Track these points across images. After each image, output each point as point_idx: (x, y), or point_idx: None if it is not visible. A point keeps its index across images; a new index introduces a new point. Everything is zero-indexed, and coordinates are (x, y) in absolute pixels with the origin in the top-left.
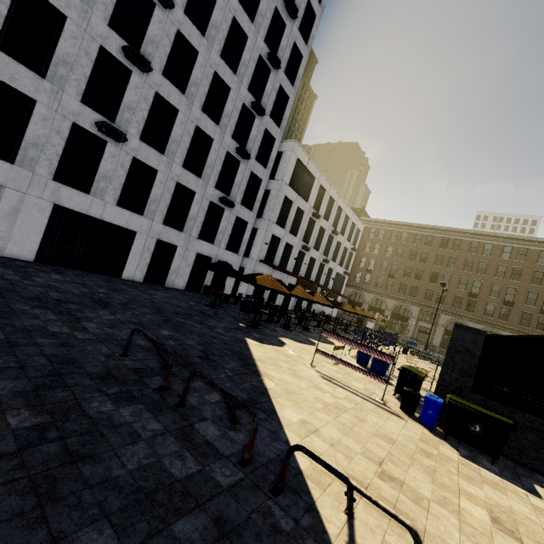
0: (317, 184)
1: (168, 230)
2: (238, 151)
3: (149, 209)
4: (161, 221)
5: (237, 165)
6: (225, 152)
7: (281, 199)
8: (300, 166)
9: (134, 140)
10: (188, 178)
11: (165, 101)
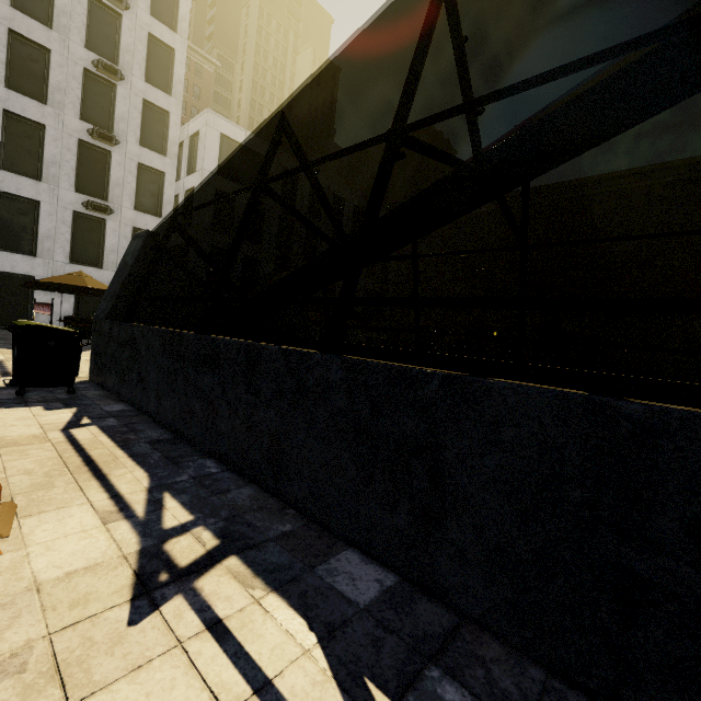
0: (277, 167)
1: (9, 257)
2: (92, 135)
3: None
4: None
5: (110, 157)
6: (76, 141)
7: (211, 195)
8: (235, 146)
9: None
10: (18, 184)
11: None
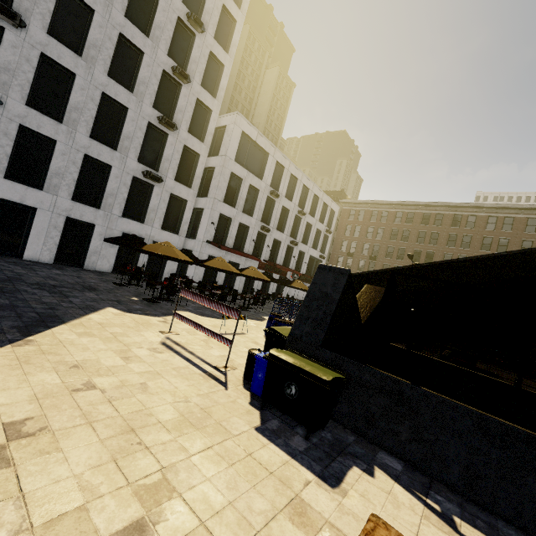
0: (272, 160)
1: (80, 207)
2: (160, 121)
3: (50, 183)
4: (68, 197)
5: (166, 138)
6: (146, 123)
7: (227, 175)
8: (248, 140)
9: (19, 106)
10: (99, 151)
11: (58, 64)
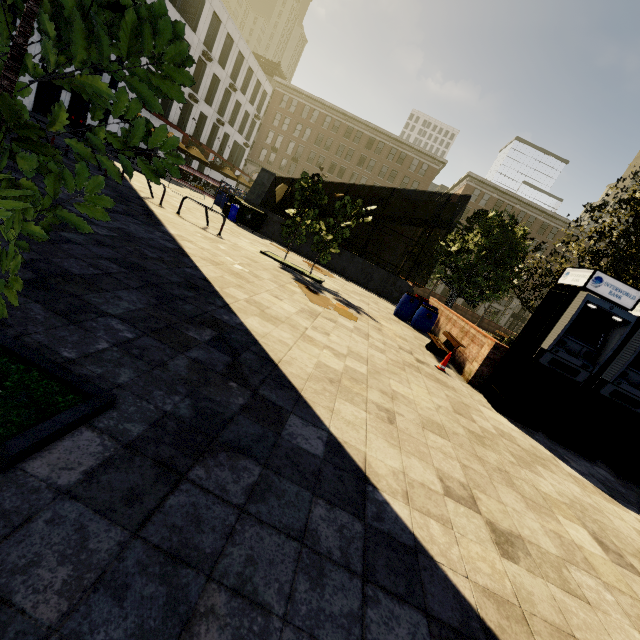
0: (209, 8)
1: None
2: None
3: None
4: None
5: None
6: None
7: None
8: None
9: None
10: None
11: None
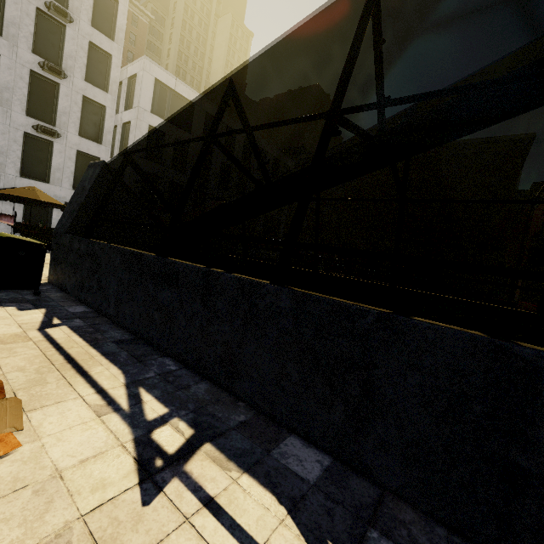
0: (200, 111)
1: None
2: (43, 68)
3: None
4: None
5: (58, 88)
6: (28, 71)
7: (144, 129)
8: (166, 90)
9: None
10: None
11: None
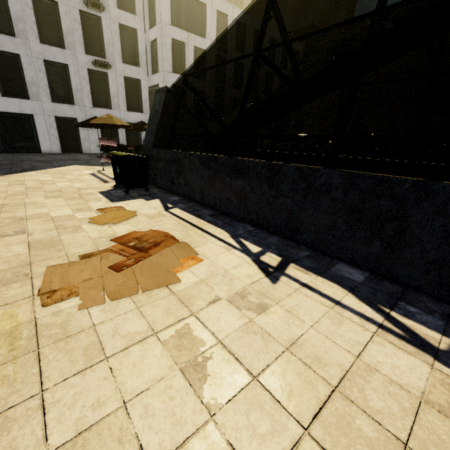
0: (212, 11)
1: (61, 107)
2: (87, 5)
3: (32, 92)
4: (49, 100)
5: (101, 22)
6: (78, 12)
7: (168, 44)
8: None
9: None
10: (53, 53)
11: None
